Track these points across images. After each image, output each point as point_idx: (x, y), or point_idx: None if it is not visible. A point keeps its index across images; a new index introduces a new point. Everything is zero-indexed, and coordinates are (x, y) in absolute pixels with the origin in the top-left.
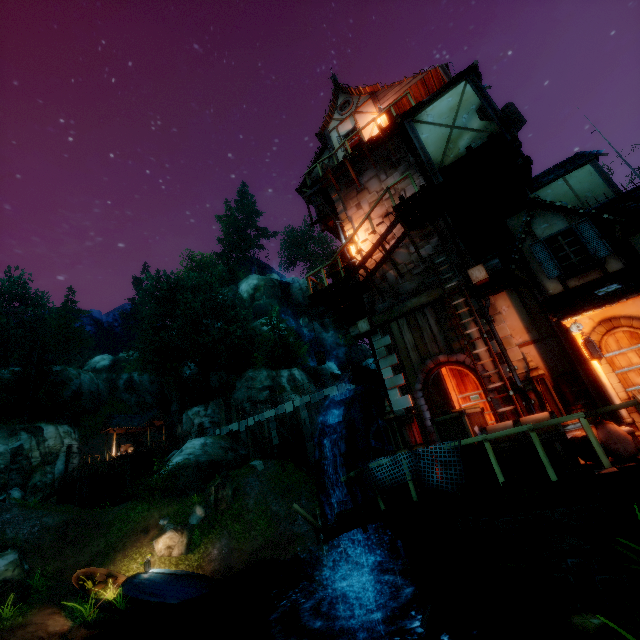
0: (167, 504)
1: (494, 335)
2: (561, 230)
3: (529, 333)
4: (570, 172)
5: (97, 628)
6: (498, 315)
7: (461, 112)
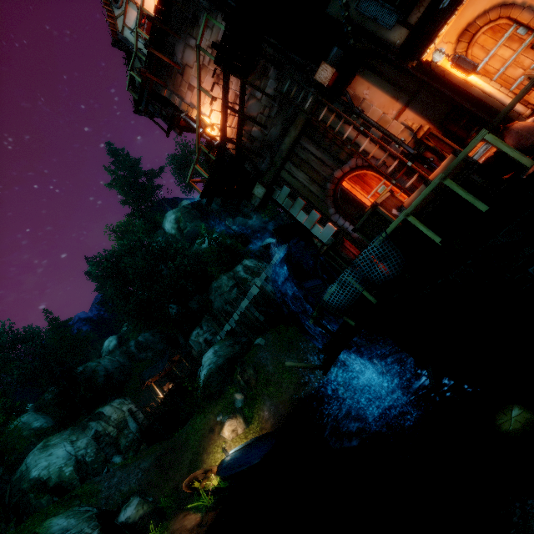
0: (215, 406)
1: (369, 123)
2: None
3: (398, 100)
4: None
5: (218, 507)
6: (363, 102)
7: None
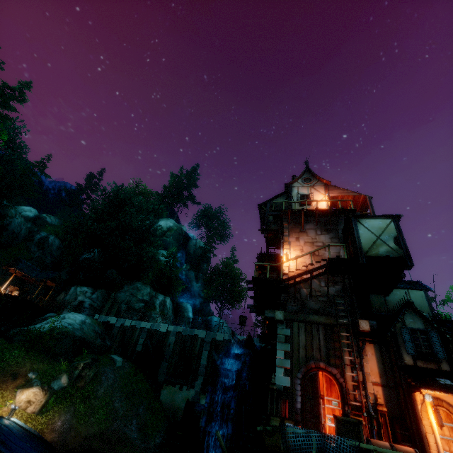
0: (40, 360)
1: (362, 368)
2: (420, 328)
3: (381, 378)
4: (412, 289)
5: None
6: (365, 356)
7: (385, 233)
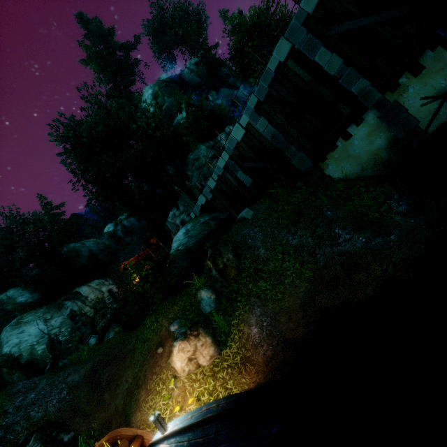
0: (171, 305)
1: None
2: None
3: None
4: None
5: None
6: None
7: None
